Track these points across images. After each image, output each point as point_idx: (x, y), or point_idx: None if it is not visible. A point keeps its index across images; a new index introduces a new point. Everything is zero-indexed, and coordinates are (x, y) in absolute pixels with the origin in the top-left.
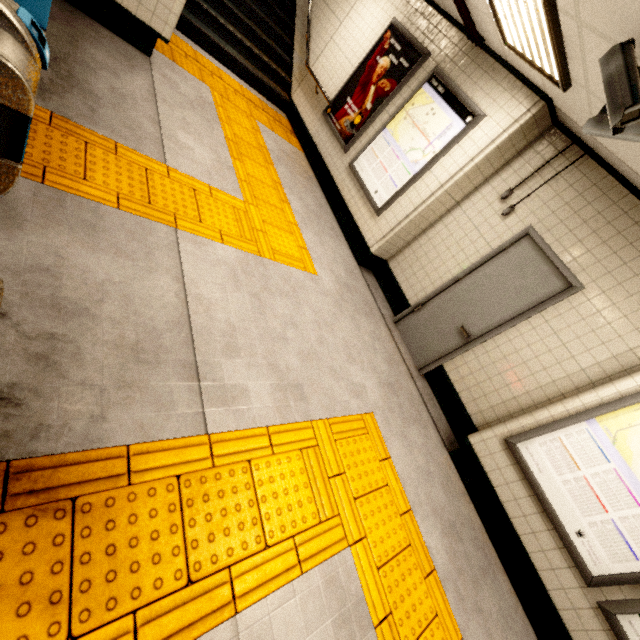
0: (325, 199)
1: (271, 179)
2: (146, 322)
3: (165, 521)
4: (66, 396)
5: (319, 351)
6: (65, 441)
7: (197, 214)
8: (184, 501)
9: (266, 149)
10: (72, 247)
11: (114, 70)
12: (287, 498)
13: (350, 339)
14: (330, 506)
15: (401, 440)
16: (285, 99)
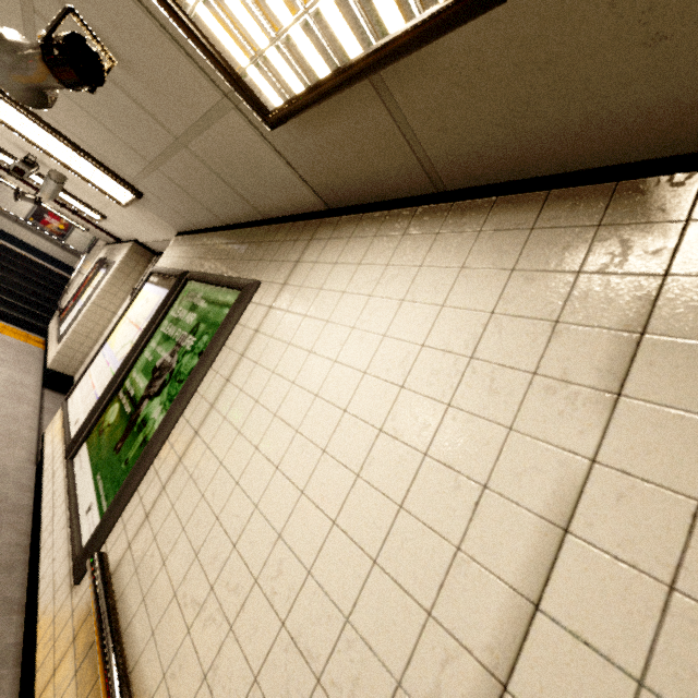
0: (42, 364)
1: None
2: None
3: None
4: None
5: None
6: None
7: None
8: None
9: None
10: None
11: None
12: None
13: None
14: None
15: None
16: (43, 327)
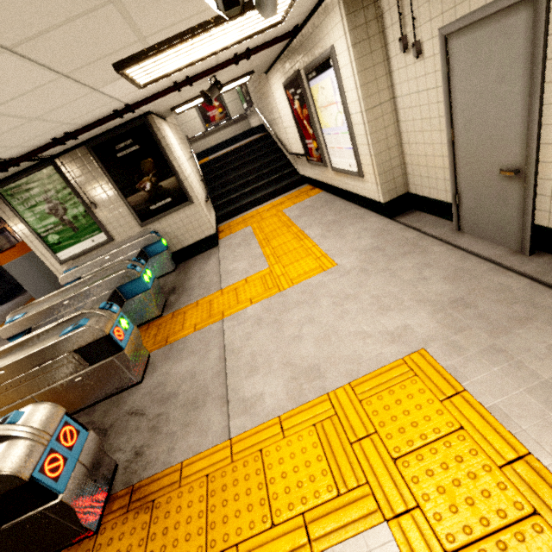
0: (346, 202)
1: (292, 234)
2: (201, 383)
3: (196, 509)
4: (159, 443)
5: (339, 326)
6: (155, 468)
7: (236, 301)
8: (209, 493)
9: (289, 220)
10: (173, 366)
11: (201, 268)
12: (297, 475)
13: (381, 292)
14: (353, 475)
15: (490, 359)
16: (298, 178)
